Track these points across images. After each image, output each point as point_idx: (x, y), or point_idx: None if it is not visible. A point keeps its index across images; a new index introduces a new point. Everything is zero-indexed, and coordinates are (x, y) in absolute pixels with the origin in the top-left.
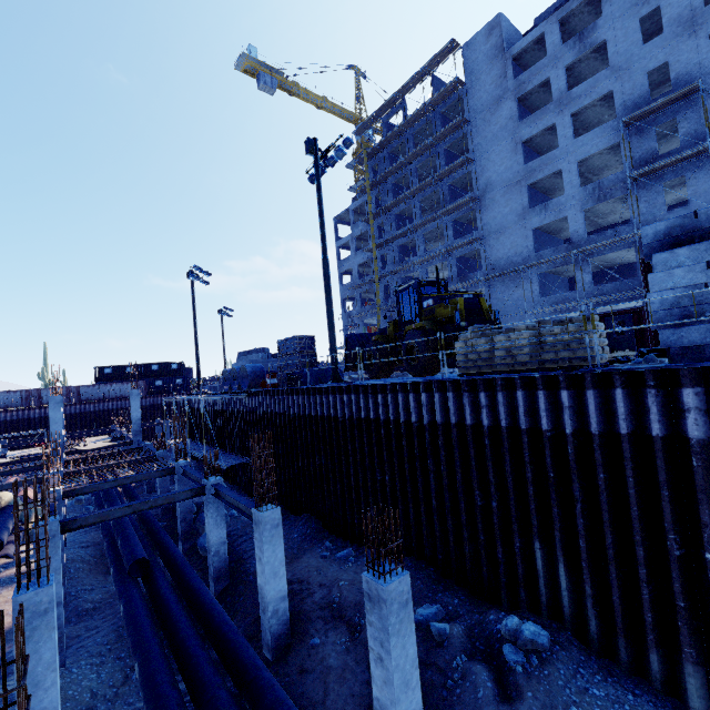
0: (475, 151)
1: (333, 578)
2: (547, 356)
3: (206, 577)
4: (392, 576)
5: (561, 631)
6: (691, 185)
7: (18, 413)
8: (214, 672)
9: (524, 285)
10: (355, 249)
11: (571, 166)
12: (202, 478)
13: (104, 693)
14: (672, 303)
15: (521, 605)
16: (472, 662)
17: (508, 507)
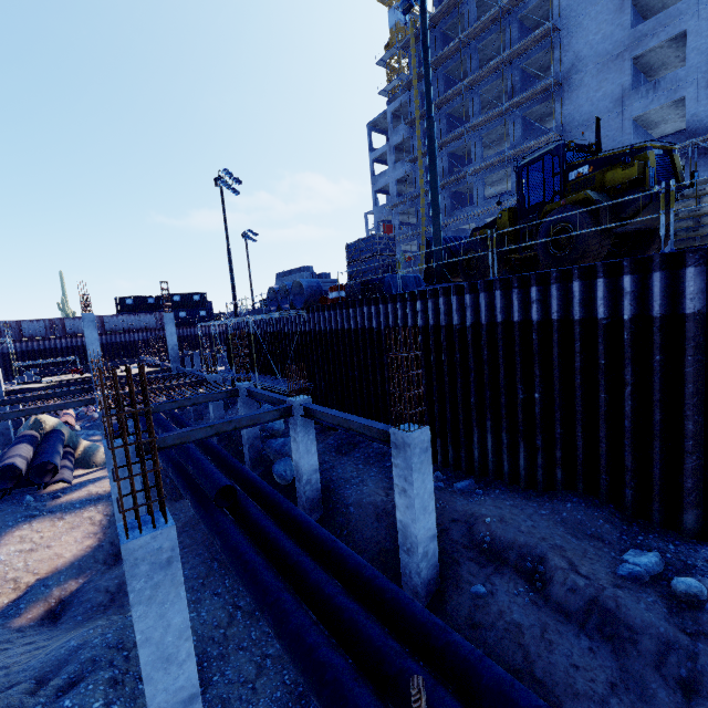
0: (561, 16)
1: (466, 513)
2: None
3: None
4: None
5: None
6: None
7: (44, 342)
8: (383, 633)
9: None
10: (393, 160)
11: (702, 25)
12: (282, 398)
13: (211, 636)
14: None
15: None
16: None
17: None
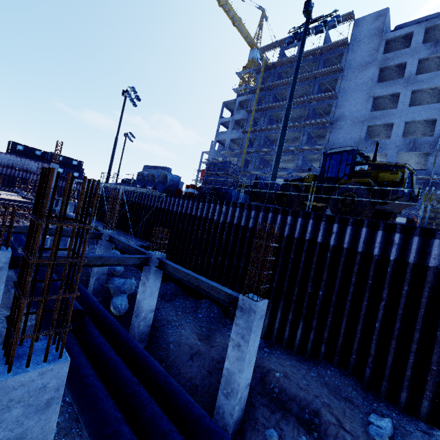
0: (340, 91)
1: (259, 365)
2: None
3: None
4: None
5: None
6: None
7: None
8: None
9: None
10: (232, 127)
11: (401, 123)
12: (141, 250)
13: None
14: None
15: None
16: None
17: None
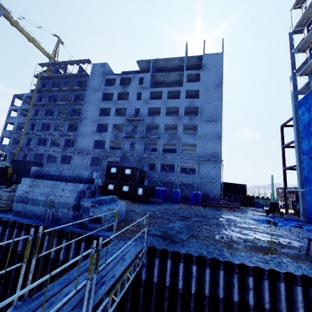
0: (85, 102)
1: None
2: None
3: None
4: None
5: None
6: (136, 145)
7: None
8: None
9: (86, 159)
10: (20, 114)
11: (111, 124)
12: None
13: None
14: (20, 195)
15: None
16: None
17: None
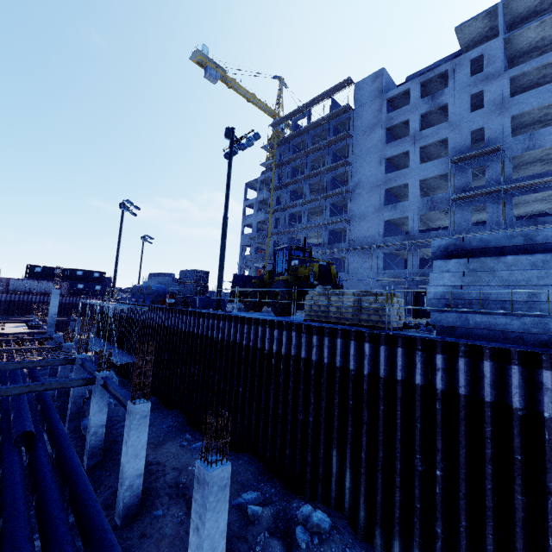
0: (353, 157)
1: (185, 463)
2: (363, 317)
3: (83, 452)
4: (217, 465)
5: (341, 520)
6: (489, 212)
7: None
8: (67, 531)
9: (373, 259)
10: (257, 209)
11: (415, 182)
12: (95, 371)
13: None
14: (441, 295)
15: (318, 497)
16: (271, 538)
17: (320, 422)
